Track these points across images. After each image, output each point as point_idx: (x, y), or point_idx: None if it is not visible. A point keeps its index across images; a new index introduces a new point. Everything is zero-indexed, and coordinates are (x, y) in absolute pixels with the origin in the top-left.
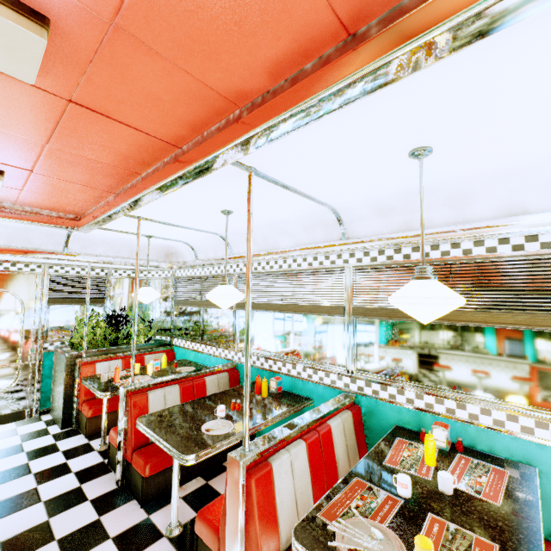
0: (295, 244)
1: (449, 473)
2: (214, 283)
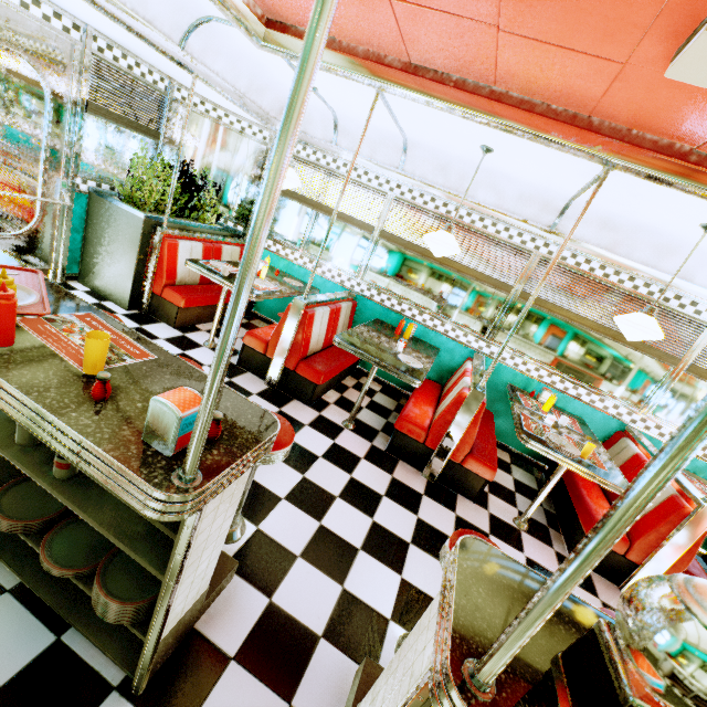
0: (497, 204)
1: (567, 417)
2: (348, 189)
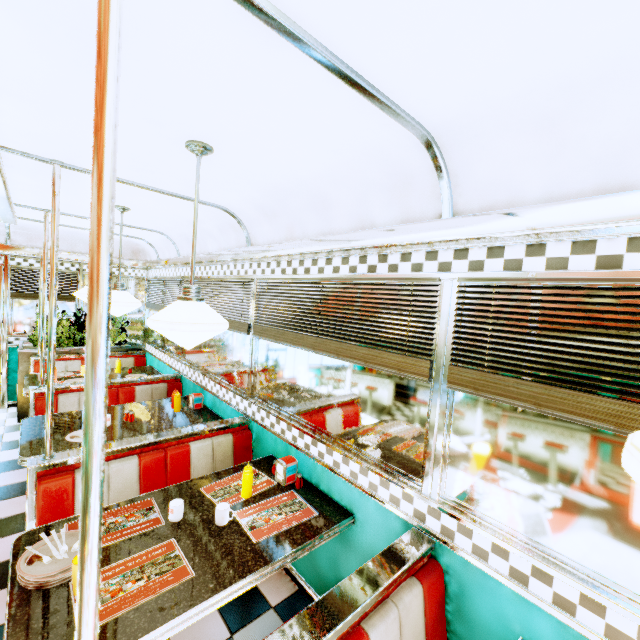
0: (218, 248)
1: (229, 506)
2: (173, 287)
